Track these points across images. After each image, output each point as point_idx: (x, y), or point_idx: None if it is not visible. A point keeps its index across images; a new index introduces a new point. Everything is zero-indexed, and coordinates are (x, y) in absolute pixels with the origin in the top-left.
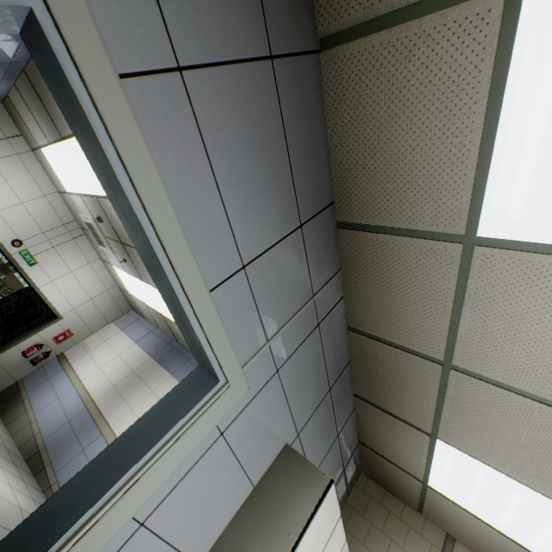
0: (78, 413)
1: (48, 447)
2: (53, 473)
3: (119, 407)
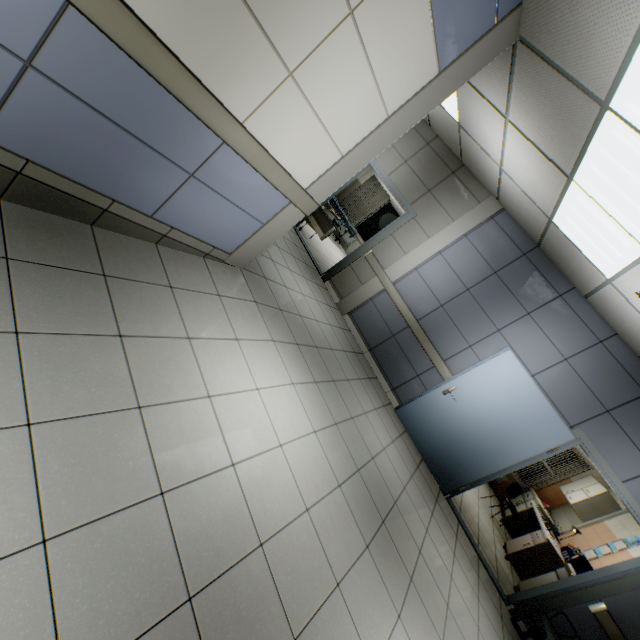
0: (44, 30)
1: (42, 162)
2: (145, 219)
3: (245, 56)
